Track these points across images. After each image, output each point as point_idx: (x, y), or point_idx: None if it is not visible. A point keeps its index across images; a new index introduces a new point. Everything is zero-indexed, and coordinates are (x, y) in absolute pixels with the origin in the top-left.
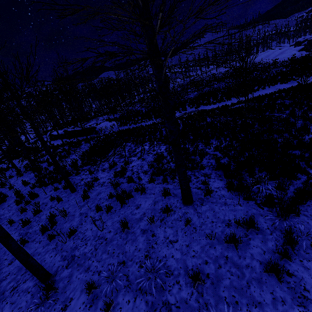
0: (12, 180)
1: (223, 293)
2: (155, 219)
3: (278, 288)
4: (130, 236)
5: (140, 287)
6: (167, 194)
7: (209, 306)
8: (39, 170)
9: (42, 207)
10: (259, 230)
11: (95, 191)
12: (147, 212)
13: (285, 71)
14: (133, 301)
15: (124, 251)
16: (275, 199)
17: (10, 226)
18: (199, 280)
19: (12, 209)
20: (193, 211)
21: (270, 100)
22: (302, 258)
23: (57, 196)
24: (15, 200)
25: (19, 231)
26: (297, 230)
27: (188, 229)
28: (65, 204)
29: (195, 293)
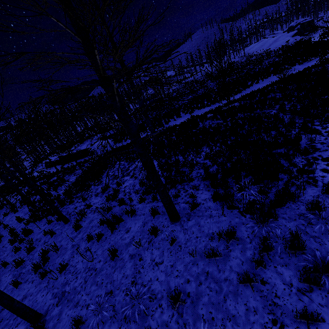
0: (7, 217)
1: (201, 310)
2: (144, 242)
3: (252, 298)
4: (118, 263)
5: (125, 316)
6: (156, 213)
7: (187, 326)
8: (33, 204)
9: (36, 244)
10: (240, 240)
11: (87, 219)
12: (137, 235)
13: (278, 62)
14: None
15: (112, 280)
16: (257, 204)
17: (5, 268)
18: (178, 300)
19: (7, 250)
20: (179, 228)
21: (261, 95)
22: (277, 264)
23: (49, 230)
24: (9, 239)
25: (13, 272)
26: (274, 235)
27: (174, 248)
28: (58, 237)
29: (176, 314)
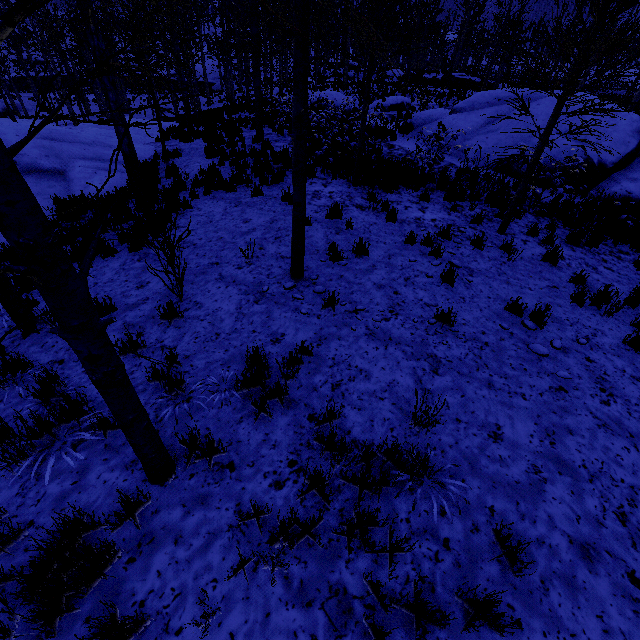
0: None
1: None
2: None
3: None
4: None
5: None
6: None
7: None
8: None
9: None
10: None
11: None
12: None
13: None
14: None
15: None
16: None
17: None
18: None
19: None
20: None
21: None
22: None
23: None
24: None
25: None
26: None
27: None
28: None
29: None
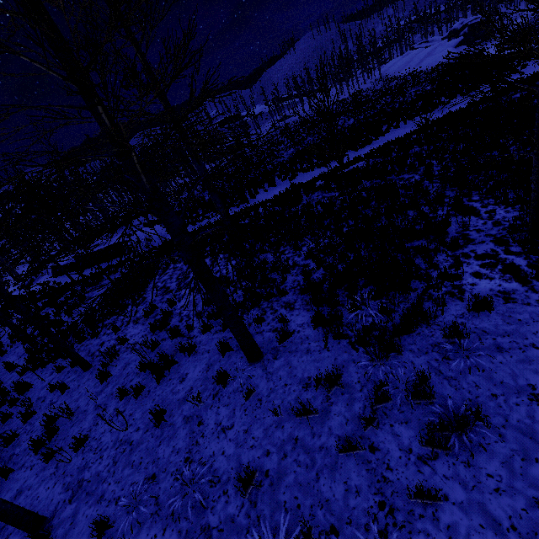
0: None
1: (283, 496)
2: (206, 395)
3: (355, 474)
4: (167, 431)
5: (173, 511)
6: (227, 350)
7: (261, 520)
8: (32, 340)
9: (37, 406)
10: (346, 387)
11: (121, 362)
12: (196, 386)
13: (429, 91)
14: (161, 534)
15: (156, 458)
16: (377, 330)
17: None
18: (250, 483)
19: None
20: (261, 372)
21: (401, 149)
22: (394, 421)
23: (58, 383)
24: None
25: (0, 454)
26: (394, 378)
27: (250, 404)
28: (73, 393)
29: (247, 504)
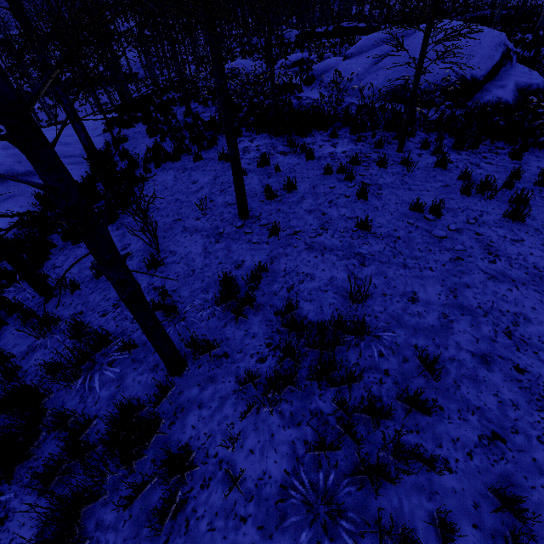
0: None
1: None
2: None
3: None
4: None
5: None
6: None
7: None
8: None
9: None
10: None
11: None
12: None
13: None
14: None
15: None
16: None
17: None
18: None
19: None
20: None
21: None
22: None
23: None
24: None
25: None
26: None
27: None
28: None
29: None
